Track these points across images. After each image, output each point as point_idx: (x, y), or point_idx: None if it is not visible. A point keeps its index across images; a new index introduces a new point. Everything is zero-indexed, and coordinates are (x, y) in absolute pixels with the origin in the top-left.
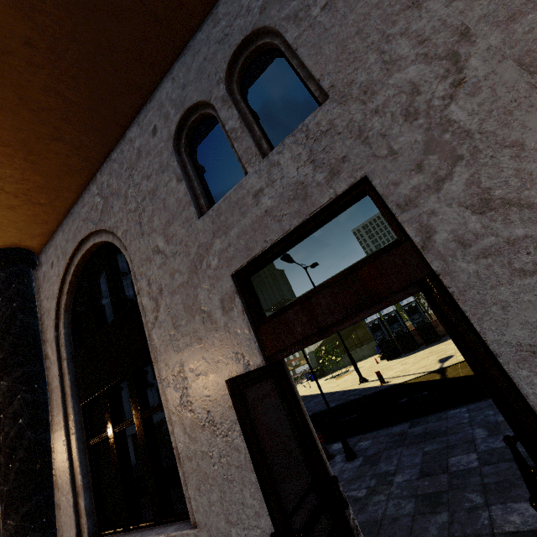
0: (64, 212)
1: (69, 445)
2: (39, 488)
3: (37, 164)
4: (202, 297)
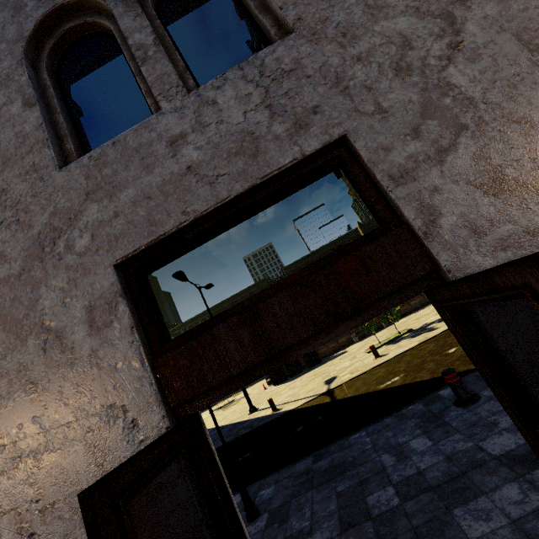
0: None
1: None
2: None
3: None
4: (48, 303)
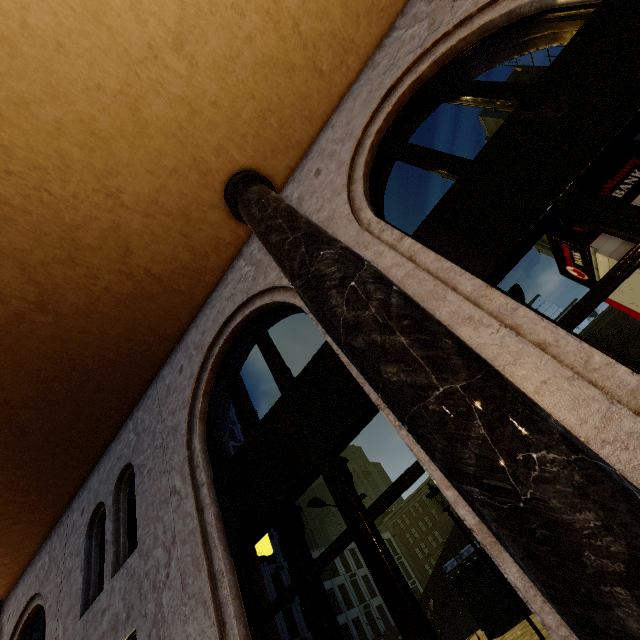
0: (27, 562)
1: None
2: None
3: (1, 541)
4: None
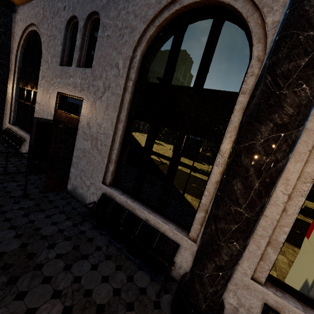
0: None
1: (12, 96)
2: (0, 102)
3: None
4: (50, 90)
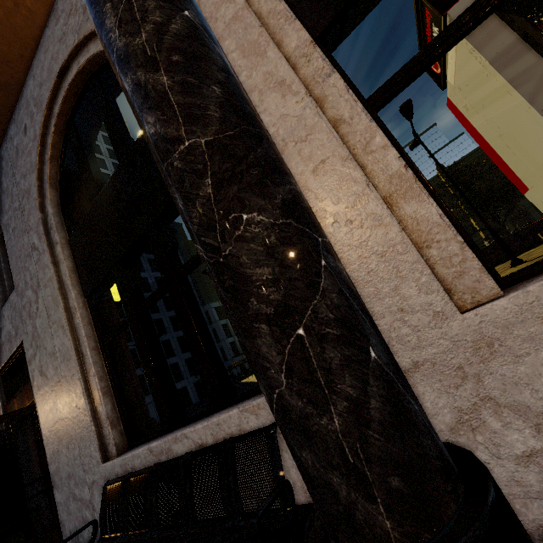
0: None
1: None
2: None
3: None
4: None
